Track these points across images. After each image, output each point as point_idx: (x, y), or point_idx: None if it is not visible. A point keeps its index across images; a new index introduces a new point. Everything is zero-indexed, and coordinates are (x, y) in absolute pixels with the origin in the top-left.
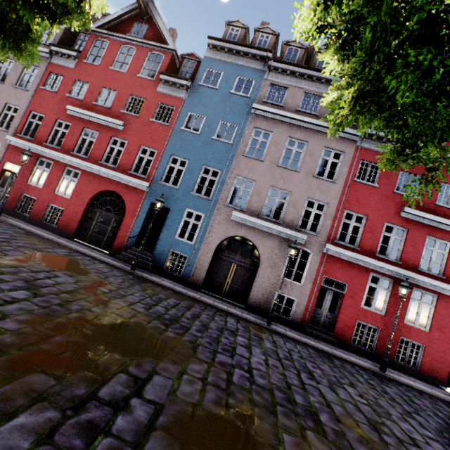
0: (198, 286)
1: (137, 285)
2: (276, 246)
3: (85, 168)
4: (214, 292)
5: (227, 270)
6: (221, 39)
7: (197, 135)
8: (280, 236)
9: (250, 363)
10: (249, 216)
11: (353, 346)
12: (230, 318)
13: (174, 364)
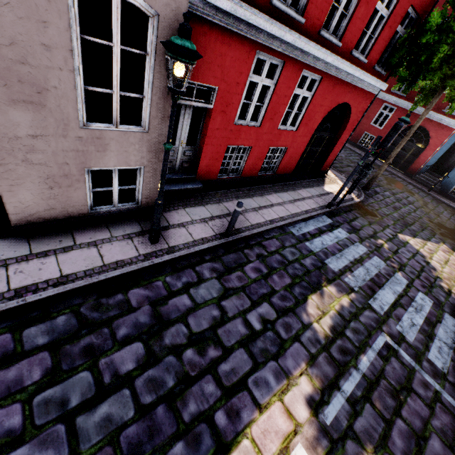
0: None
1: (439, 205)
2: None
3: (401, 105)
4: None
5: None
6: None
7: None
8: None
9: None
10: None
11: None
12: None
13: None
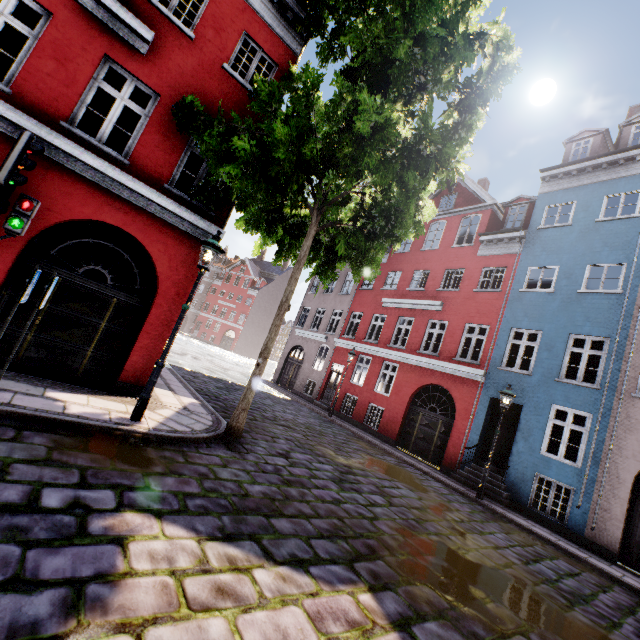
0: (609, 553)
1: (493, 522)
2: None
3: (403, 360)
4: None
5: None
6: (561, 164)
7: (549, 293)
8: None
9: None
10: None
11: None
12: None
13: None
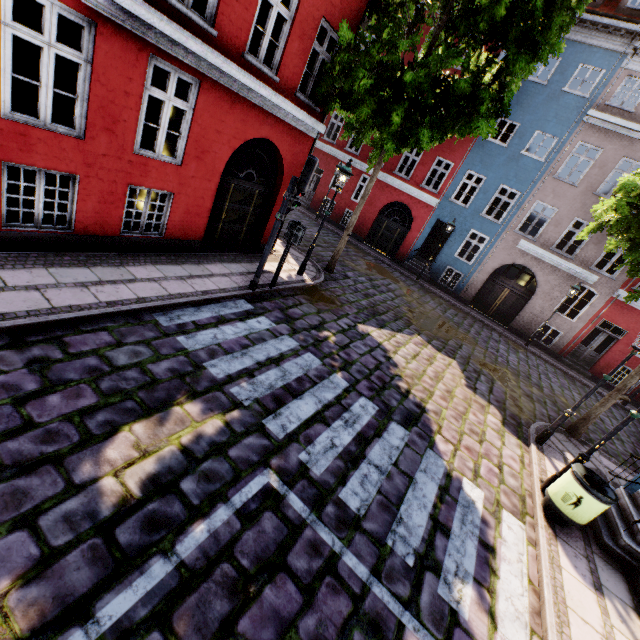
0: (467, 302)
1: (427, 295)
2: (558, 281)
3: (380, 178)
4: (480, 309)
5: (498, 293)
6: None
7: (503, 148)
8: (566, 272)
9: (508, 359)
10: (537, 247)
11: (607, 383)
12: (494, 333)
13: (469, 344)
